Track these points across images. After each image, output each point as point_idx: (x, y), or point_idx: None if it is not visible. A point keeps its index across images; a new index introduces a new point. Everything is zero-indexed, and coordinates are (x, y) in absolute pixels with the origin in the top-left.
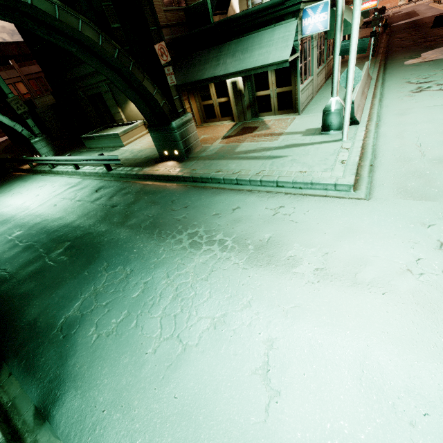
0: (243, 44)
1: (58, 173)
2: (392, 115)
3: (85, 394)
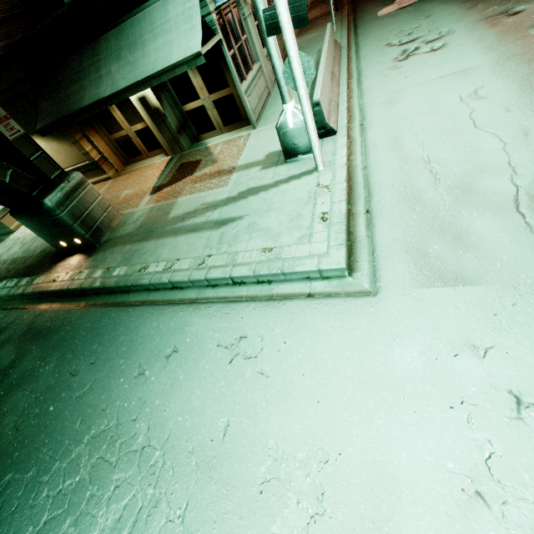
0: (128, 35)
1: None
2: (379, 106)
3: None
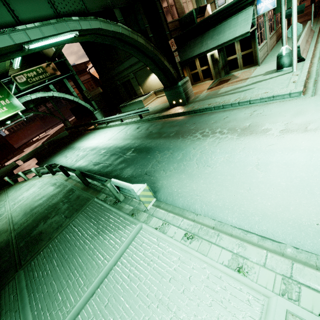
0: (218, 30)
1: (110, 126)
2: None
3: (168, 188)
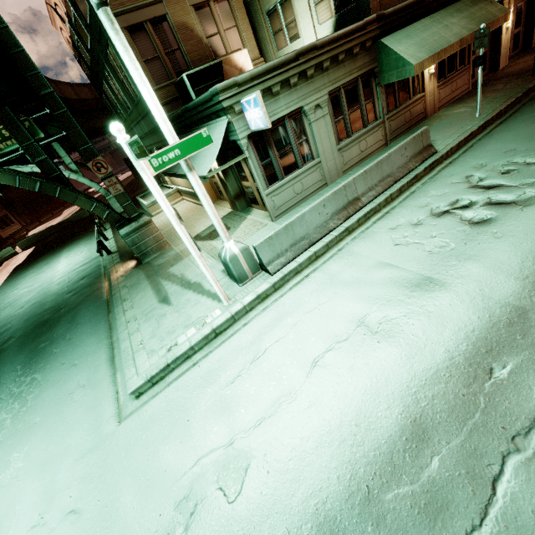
0: None
1: None
2: (334, 266)
3: None
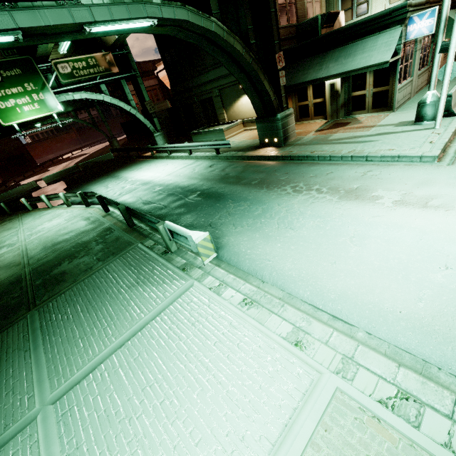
0: (347, 51)
1: (173, 158)
2: None
3: (235, 247)
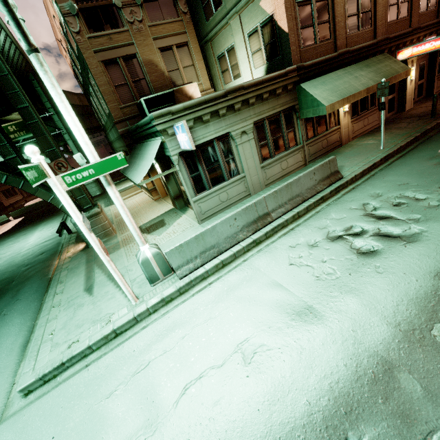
0: (145, 149)
1: None
2: (234, 278)
3: None
